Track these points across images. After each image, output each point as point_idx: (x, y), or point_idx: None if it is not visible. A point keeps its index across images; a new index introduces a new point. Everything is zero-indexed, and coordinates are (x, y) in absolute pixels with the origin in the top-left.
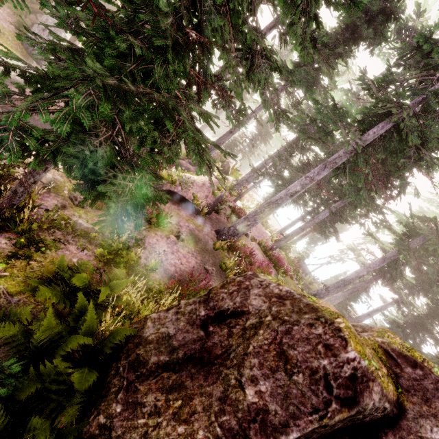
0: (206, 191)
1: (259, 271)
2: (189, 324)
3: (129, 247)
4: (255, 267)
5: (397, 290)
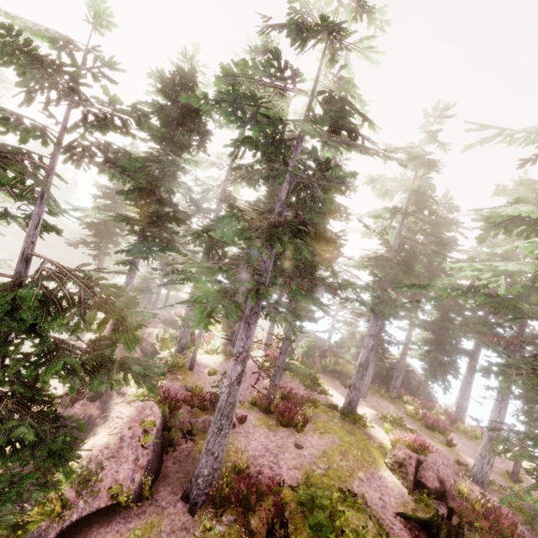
0: (129, 452)
1: (272, 533)
2: None
3: None
4: (263, 532)
5: (406, 317)
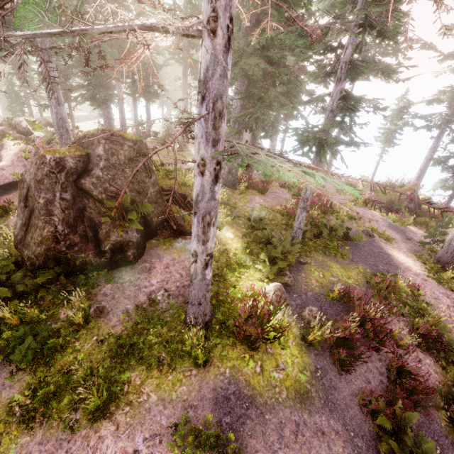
0: (18, 163)
1: None
2: (23, 213)
3: (1, 233)
4: None
5: None
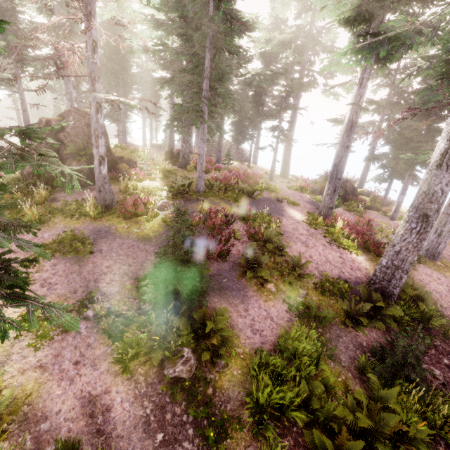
0: None
1: None
2: None
3: None
4: None
5: None
